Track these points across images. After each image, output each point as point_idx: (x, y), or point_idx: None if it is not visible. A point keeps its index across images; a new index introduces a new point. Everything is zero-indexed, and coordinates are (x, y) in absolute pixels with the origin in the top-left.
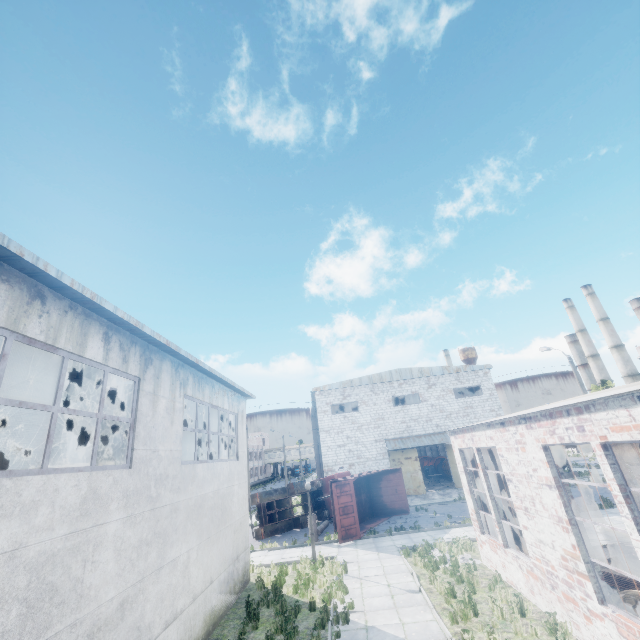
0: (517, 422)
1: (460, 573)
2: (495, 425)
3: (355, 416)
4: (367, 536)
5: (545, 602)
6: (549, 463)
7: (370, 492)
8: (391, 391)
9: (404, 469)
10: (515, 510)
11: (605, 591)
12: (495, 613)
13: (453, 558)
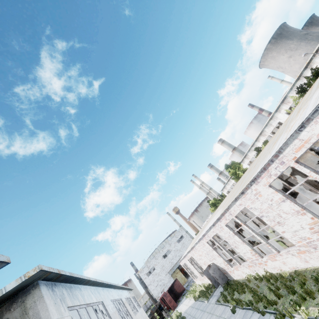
0: (184, 257)
1: (194, 290)
2: (183, 259)
3: (155, 271)
4: (178, 303)
5: (203, 282)
6: (189, 262)
7: (173, 292)
8: (161, 254)
9: (178, 277)
10: (193, 271)
11: (202, 274)
12: (198, 290)
13: (193, 289)
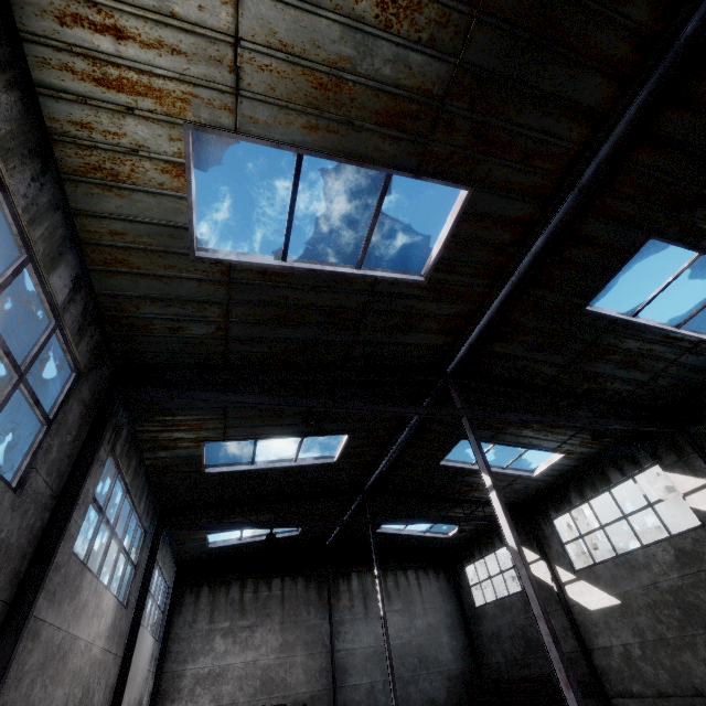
0: None
1: None
2: None
3: None
4: None
5: None
6: None
7: None
8: None
9: None
10: None
11: None
12: None
13: None
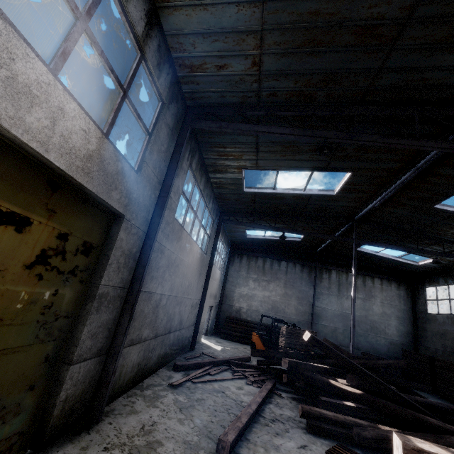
0: None
1: None
2: None
3: None
4: None
5: None
6: None
7: None
8: None
9: None
10: None
11: None
12: None
13: None
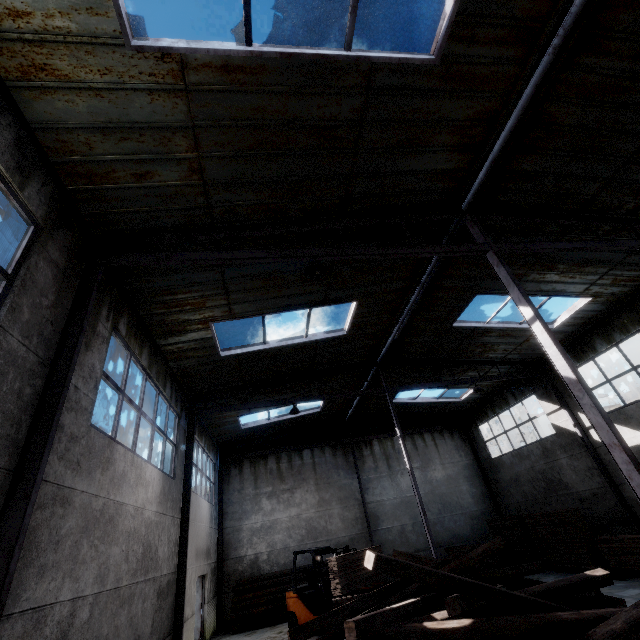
0: None
1: None
2: None
3: None
4: None
5: None
6: None
7: None
8: None
9: None
10: None
11: None
12: None
13: None
